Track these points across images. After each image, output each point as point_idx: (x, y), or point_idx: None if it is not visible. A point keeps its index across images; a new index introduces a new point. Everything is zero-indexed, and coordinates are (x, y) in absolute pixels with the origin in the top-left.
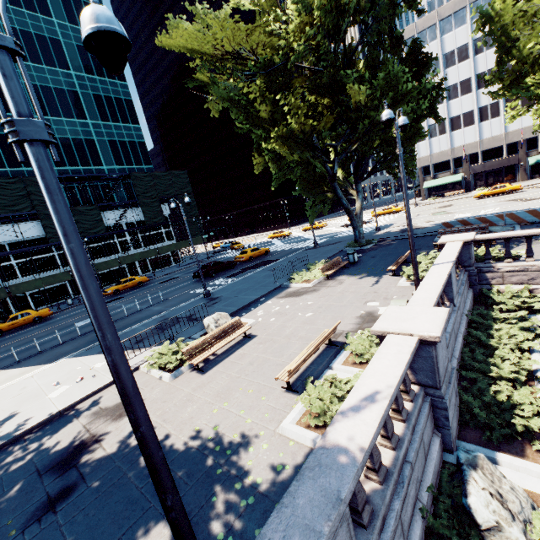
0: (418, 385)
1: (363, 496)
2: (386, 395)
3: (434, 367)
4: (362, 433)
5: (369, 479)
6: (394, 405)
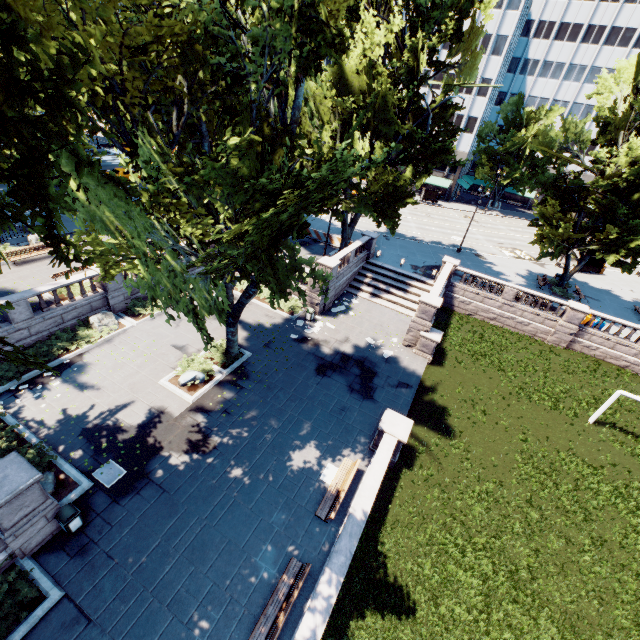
0: (104, 290)
1: (45, 305)
2: (63, 284)
3: (106, 285)
4: (44, 289)
5: (56, 306)
6: (81, 292)
